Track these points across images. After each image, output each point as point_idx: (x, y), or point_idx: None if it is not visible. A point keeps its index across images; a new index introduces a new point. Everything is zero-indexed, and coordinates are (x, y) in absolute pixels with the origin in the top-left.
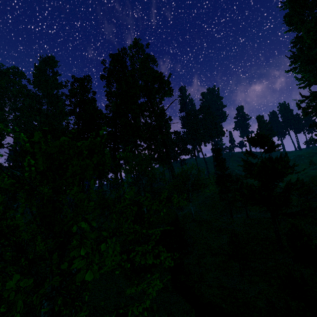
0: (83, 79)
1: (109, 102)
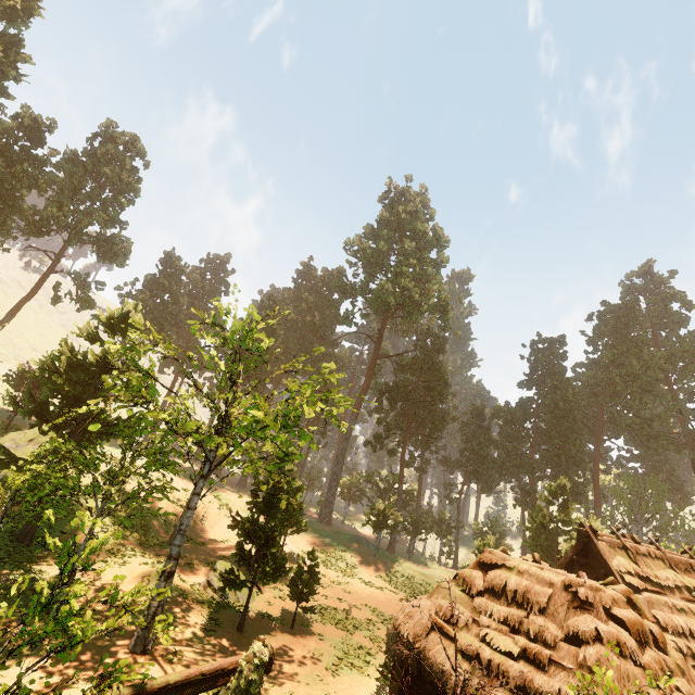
0: (554, 339)
1: (602, 385)
